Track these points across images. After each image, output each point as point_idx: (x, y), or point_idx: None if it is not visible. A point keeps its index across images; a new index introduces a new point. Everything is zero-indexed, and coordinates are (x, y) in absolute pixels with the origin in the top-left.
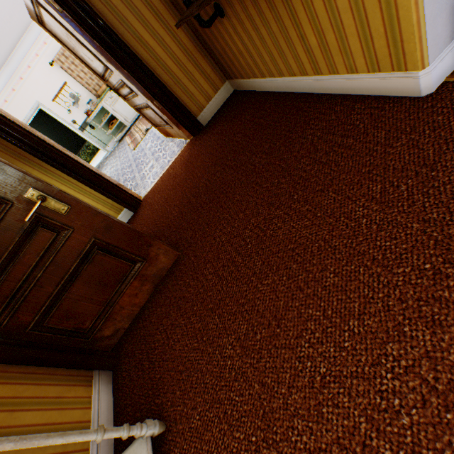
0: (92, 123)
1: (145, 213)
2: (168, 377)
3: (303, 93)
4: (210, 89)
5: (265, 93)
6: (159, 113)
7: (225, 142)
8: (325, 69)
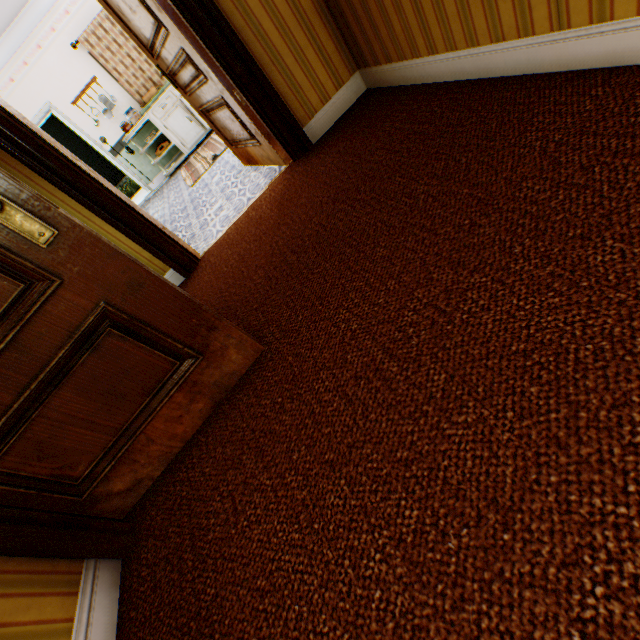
0: (131, 145)
1: (204, 279)
2: (233, 598)
3: (510, 76)
4: (329, 81)
5: (429, 86)
6: (241, 116)
7: (354, 165)
8: (583, 11)
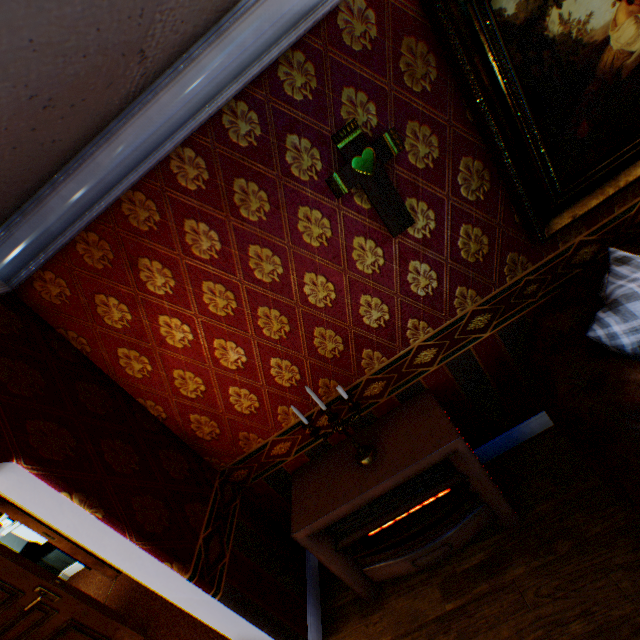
0: None
1: None
2: None
3: None
4: None
5: None
6: None
7: None
8: None
